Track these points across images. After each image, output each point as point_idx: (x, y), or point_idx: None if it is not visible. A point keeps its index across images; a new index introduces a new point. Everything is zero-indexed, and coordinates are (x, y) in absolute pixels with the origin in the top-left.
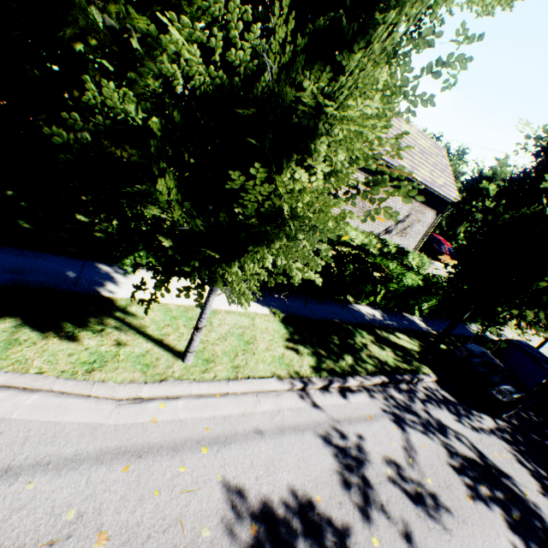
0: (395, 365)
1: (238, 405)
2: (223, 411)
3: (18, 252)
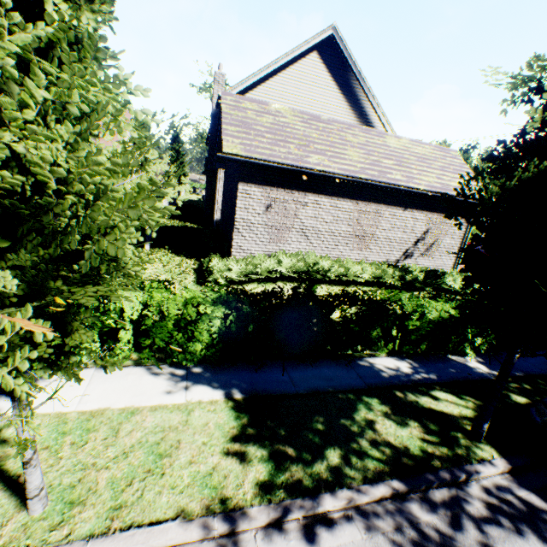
0: (423, 452)
1: None
2: None
3: None
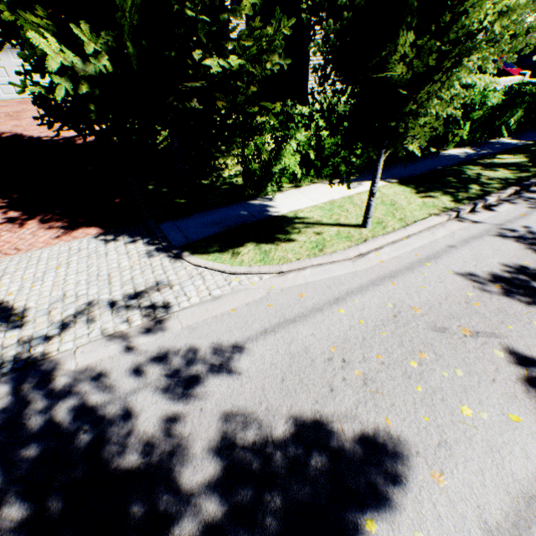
0: (515, 177)
1: (422, 239)
2: (416, 245)
3: (201, 214)
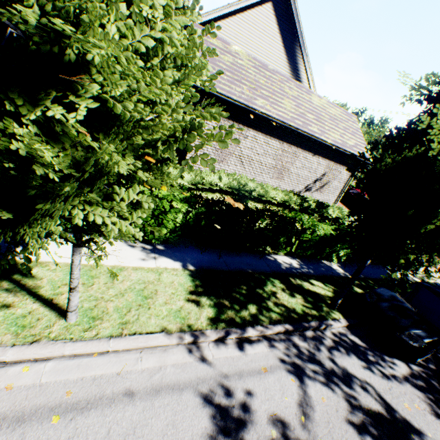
0: (303, 312)
1: (115, 364)
2: (96, 371)
3: None
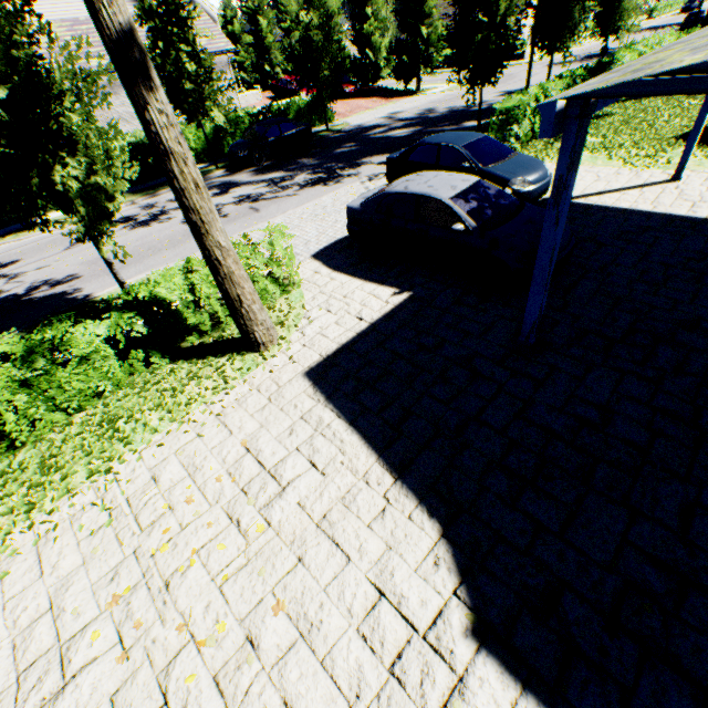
0: None
1: None
2: None
3: None
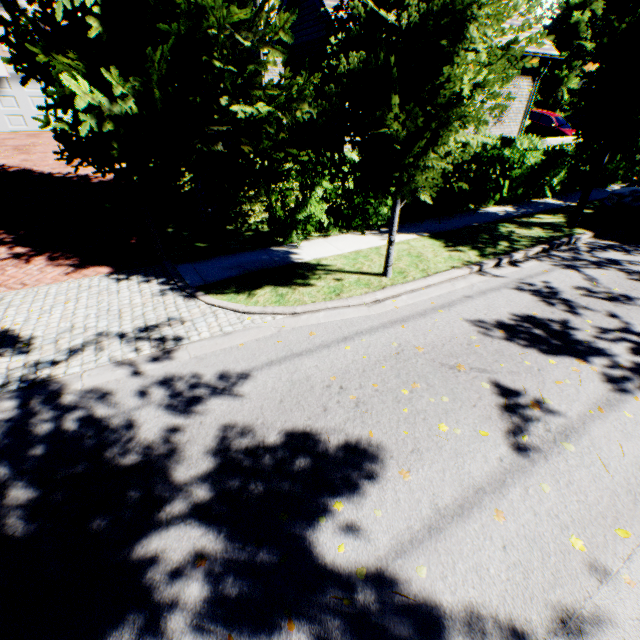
0: (548, 236)
1: (441, 289)
2: (434, 294)
3: (222, 258)
